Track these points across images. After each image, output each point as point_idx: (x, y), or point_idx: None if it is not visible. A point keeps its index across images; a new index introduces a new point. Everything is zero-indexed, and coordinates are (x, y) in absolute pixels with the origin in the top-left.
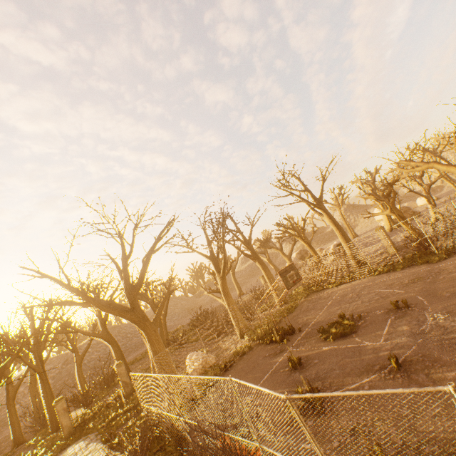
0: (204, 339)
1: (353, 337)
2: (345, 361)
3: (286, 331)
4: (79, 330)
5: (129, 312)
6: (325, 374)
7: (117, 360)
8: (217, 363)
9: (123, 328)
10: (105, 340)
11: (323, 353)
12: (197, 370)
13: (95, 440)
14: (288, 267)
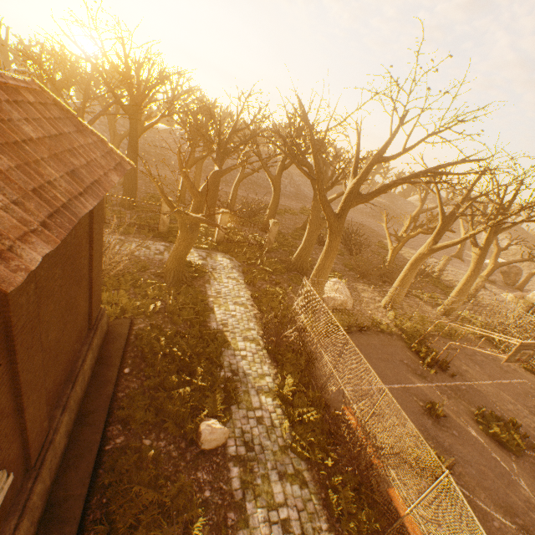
0: (344, 262)
1: (510, 458)
2: (487, 473)
3: (439, 363)
4: (261, 157)
5: (334, 217)
6: (458, 458)
7: (270, 210)
8: (358, 321)
9: (276, 164)
10: (273, 185)
11: (466, 433)
12: (335, 302)
13: (238, 270)
14: (534, 344)
